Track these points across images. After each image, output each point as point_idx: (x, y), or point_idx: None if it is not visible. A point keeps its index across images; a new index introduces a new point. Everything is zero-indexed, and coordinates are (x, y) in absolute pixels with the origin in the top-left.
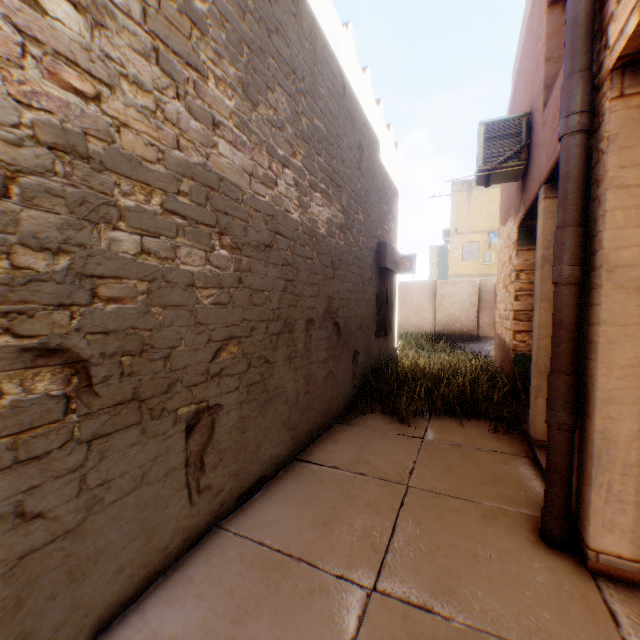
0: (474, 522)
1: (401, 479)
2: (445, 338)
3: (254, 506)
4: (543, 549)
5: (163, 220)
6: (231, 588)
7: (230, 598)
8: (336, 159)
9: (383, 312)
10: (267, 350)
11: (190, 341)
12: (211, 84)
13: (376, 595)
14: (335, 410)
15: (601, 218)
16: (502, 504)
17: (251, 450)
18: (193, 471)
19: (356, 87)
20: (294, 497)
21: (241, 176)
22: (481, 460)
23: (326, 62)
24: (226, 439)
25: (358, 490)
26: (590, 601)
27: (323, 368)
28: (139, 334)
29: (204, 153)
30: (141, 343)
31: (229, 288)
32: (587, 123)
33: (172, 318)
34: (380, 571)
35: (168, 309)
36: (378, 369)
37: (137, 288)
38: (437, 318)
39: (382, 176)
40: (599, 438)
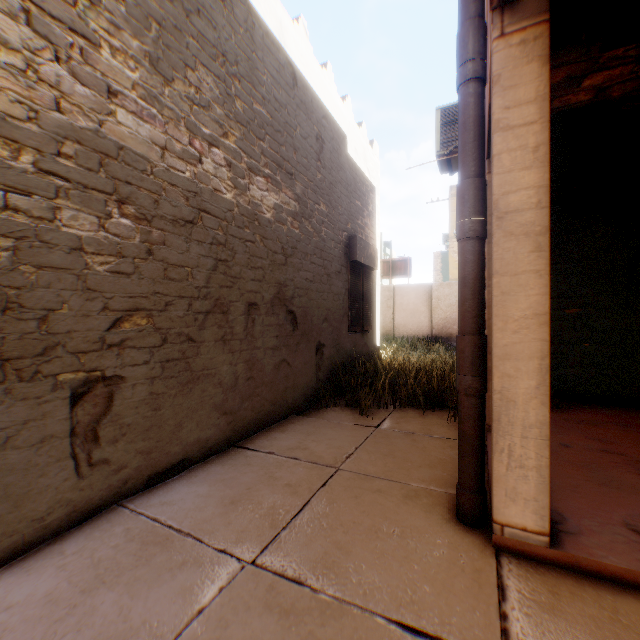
0: (392, 501)
1: (334, 463)
2: (442, 341)
3: (166, 486)
4: (454, 526)
5: (38, 179)
6: (99, 560)
7: (93, 569)
8: (286, 147)
9: (358, 307)
10: (190, 328)
11: (78, 306)
12: (106, 53)
13: (249, 568)
14: (292, 401)
15: (492, 164)
16: (431, 485)
17: (169, 429)
18: (83, 442)
19: (312, 79)
20: (213, 479)
21: (150, 148)
22: (429, 446)
23: (269, 50)
24: (131, 414)
25: (283, 473)
26: (483, 576)
27: (273, 355)
28: (3, 291)
29: (97, 120)
30: (6, 300)
31: (134, 258)
32: (480, 71)
33: (51, 280)
34: (267, 546)
35: (45, 270)
36: (348, 363)
37: (0, 243)
38: (434, 321)
39: (352, 171)
40: (499, 398)
